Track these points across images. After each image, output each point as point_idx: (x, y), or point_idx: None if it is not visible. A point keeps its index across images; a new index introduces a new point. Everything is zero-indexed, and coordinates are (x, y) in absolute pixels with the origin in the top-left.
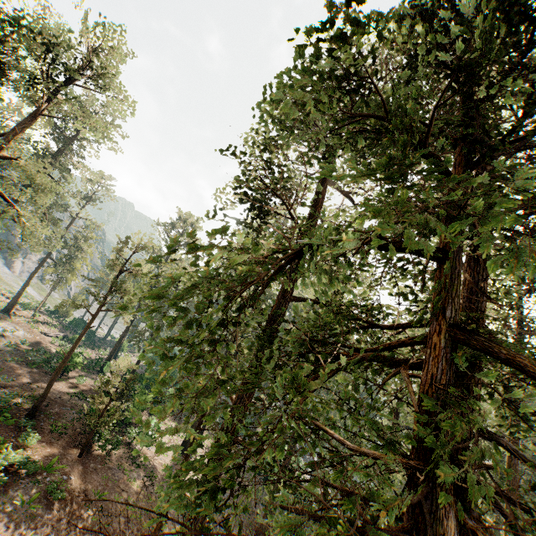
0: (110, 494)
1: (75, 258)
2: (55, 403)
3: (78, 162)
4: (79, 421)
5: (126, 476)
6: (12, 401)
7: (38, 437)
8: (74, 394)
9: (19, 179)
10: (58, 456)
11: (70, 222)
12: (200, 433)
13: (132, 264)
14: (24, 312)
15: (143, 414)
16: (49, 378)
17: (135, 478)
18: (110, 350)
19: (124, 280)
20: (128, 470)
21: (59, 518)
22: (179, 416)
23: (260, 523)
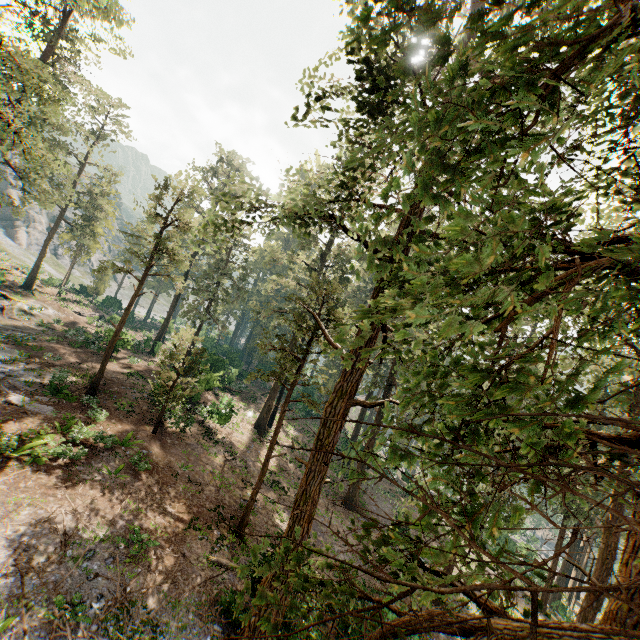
0: (194, 467)
1: (95, 219)
2: (112, 382)
3: (74, 74)
4: (143, 400)
5: (206, 451)
6: (65, 380)
7: (106, 414)
8: (130, 375)
9: (5, 87)
10: (132, 432)
11: (79, 170)
12: (273, 413)
13: (179, 213)
14: (47, 290)
15: (209, 394)
16: (98, 359)
17: (216, 453)
18: (154, 333)
19: (173, 234)
20: (207, 446)
21: (149, 487)
22: (246, 398)
23: (344, 493)
